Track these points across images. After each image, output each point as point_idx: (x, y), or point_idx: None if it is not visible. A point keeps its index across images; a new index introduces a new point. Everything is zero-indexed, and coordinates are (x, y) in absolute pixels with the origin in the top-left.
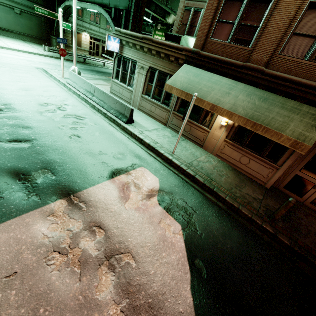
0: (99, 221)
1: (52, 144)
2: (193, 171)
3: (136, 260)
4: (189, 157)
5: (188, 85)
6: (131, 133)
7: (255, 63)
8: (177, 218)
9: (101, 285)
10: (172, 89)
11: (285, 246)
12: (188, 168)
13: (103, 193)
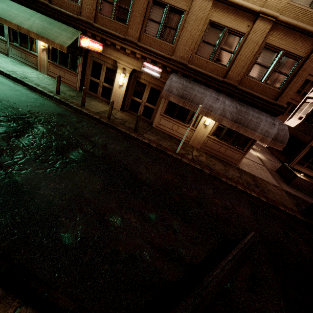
0: None
1: None
2: (11, 73)
3: None
4: (16, 70)
5: (1, 11)
6: None
7: None
8: None
9: None
10: None
11: (58, 101)
12: (7, 71)
13: None
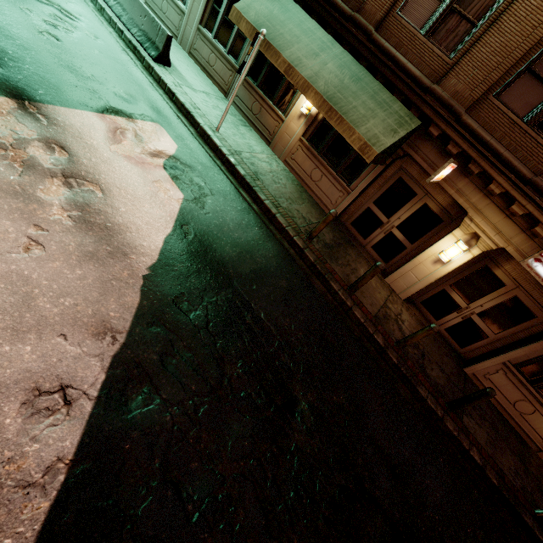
0: (64, 143)
1: (2, 27)
2: (237, 161)
3: (104, 194)
4: (241, 146)
5: (267, 21)
6: (160, 78)
7: (366, 18)
8: (183, 189)
9: (49, 191)
10: (241, 20)
11: (309, 263)
12: (231, 154)
13: (80, 121)
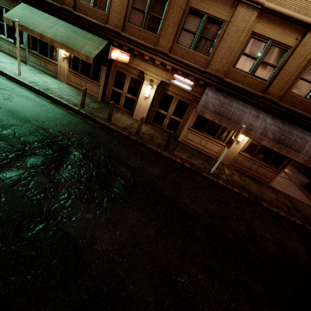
0: None
1: None
2: (33, 85)
3: None
4: (37, 80)
5: (23, 19)
6: None
7: (68, 6)
8: None
9: None
10: (10, 21)
11: (84, 115)
12: (29, 83)
13: None
